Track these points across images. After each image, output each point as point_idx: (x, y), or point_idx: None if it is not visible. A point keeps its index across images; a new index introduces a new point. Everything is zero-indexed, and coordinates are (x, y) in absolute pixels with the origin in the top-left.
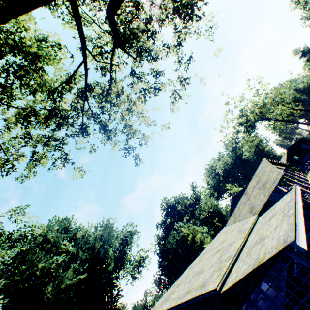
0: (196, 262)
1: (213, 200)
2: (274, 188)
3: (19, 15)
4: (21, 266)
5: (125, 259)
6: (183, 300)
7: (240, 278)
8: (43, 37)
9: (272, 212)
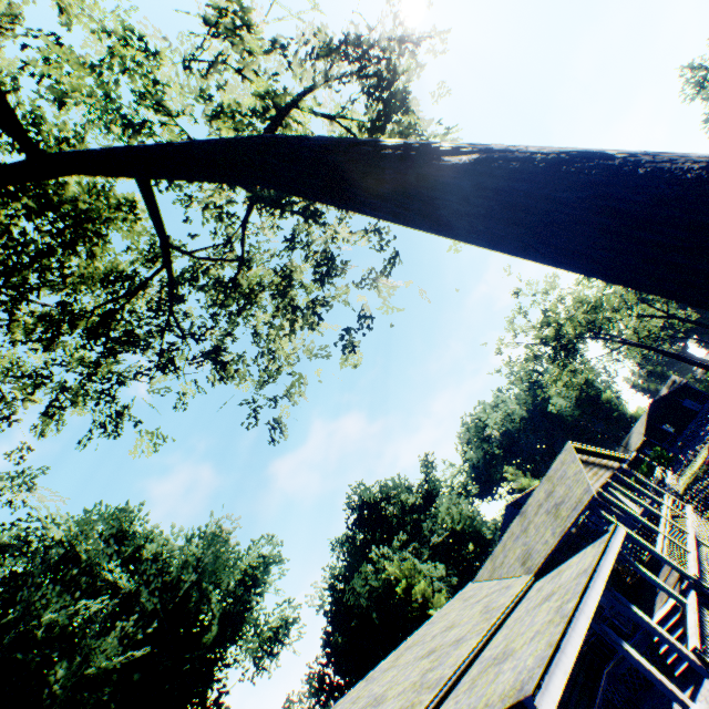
0: (385, 666)
1: (467, 504)
2: (574, 523)
3: (48, 179)
4: (5, 612)
5: (245, 619)
6: None
7: None
8: (102, 190)
9: (554, 582)
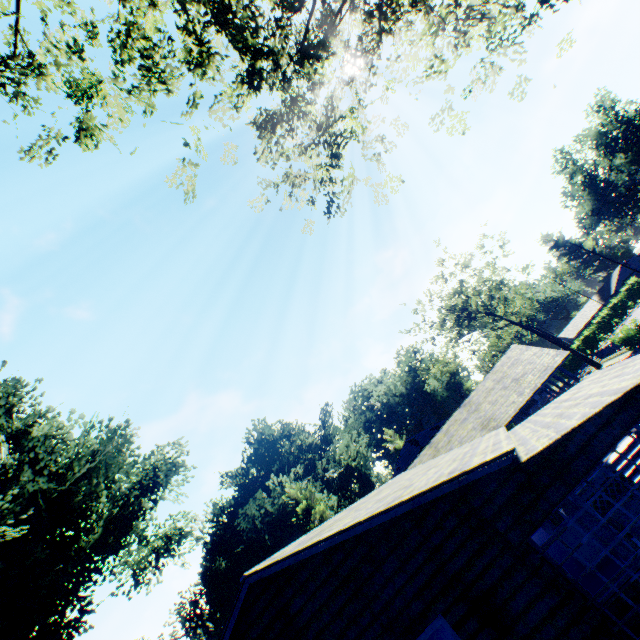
0: (364, 500)
1: (364, 444)
2: (548, 378)
3: None
4: None
5: (132, 528)
6: (398, 501)
7: (589, 416)
8: None
9: (556, 402)
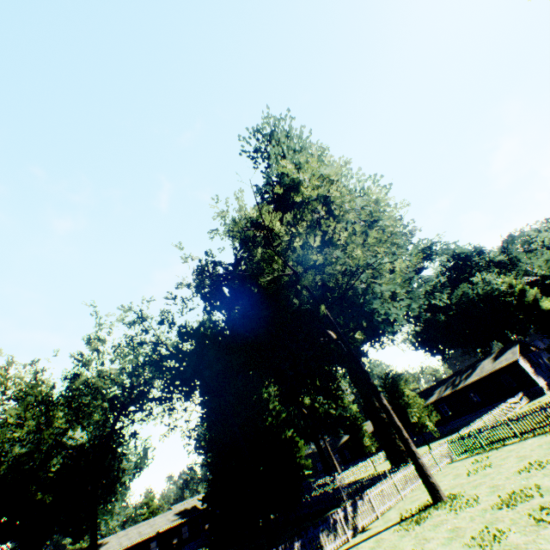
0: None
1: None
2: None
3: None
4: None
5: None
6: None
7: None
8: None
9: None
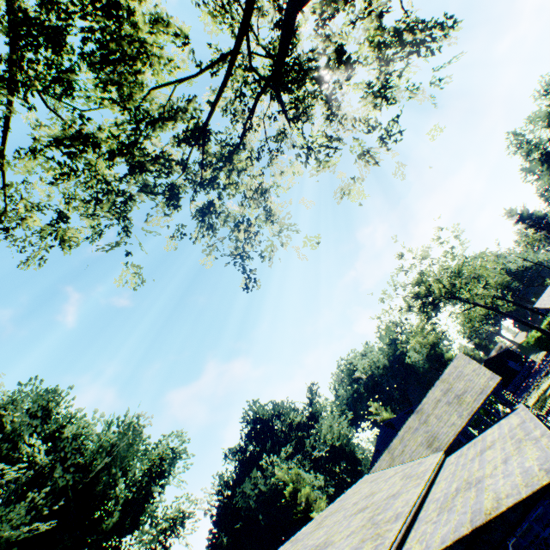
0: (308, 530)
1: (346, 424)
2: (482, 404)
3: None
4: None
5: (144, 510)
6: None
7: (442, 548)
8: (167, 15)
9: (481, 444)
